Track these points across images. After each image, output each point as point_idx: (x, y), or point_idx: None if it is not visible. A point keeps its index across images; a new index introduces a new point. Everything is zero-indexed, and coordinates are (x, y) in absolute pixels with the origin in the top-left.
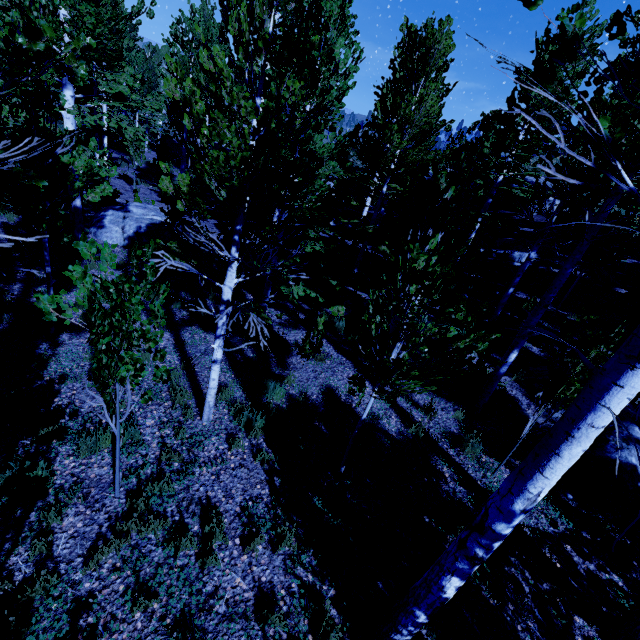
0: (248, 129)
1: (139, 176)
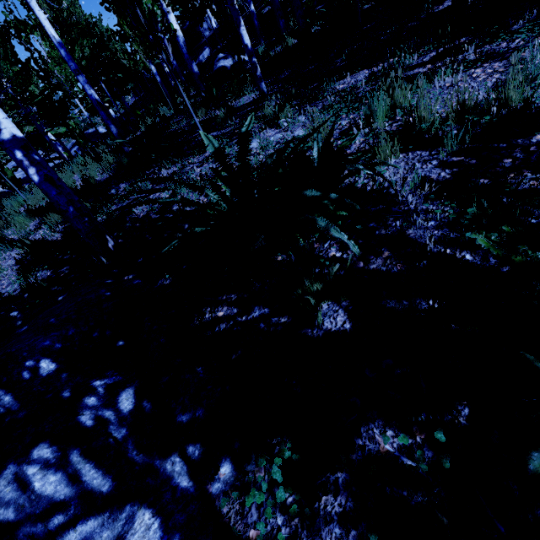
0: None
1: None
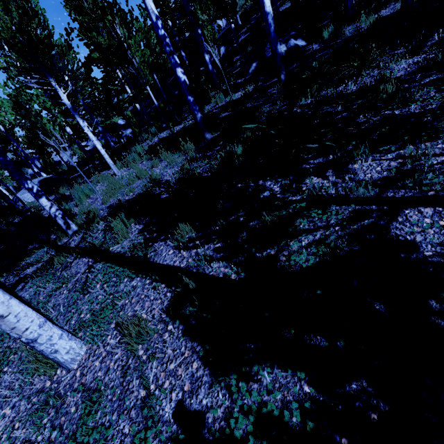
0: (4, 15)
1: None
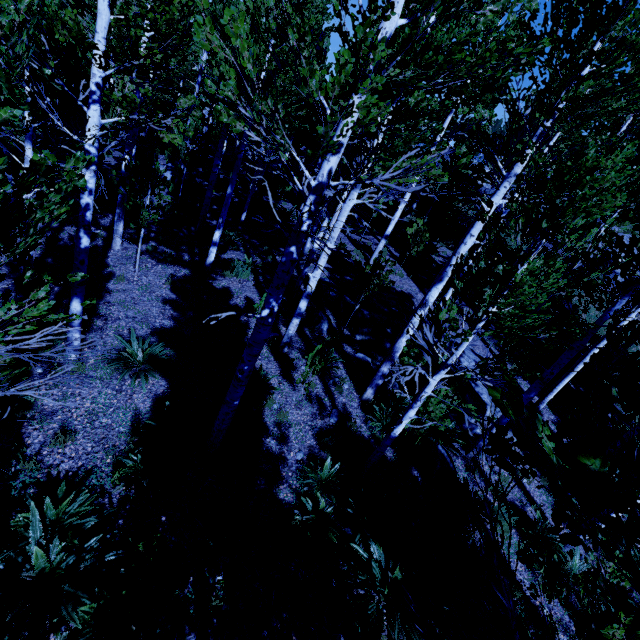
0: None
1: None
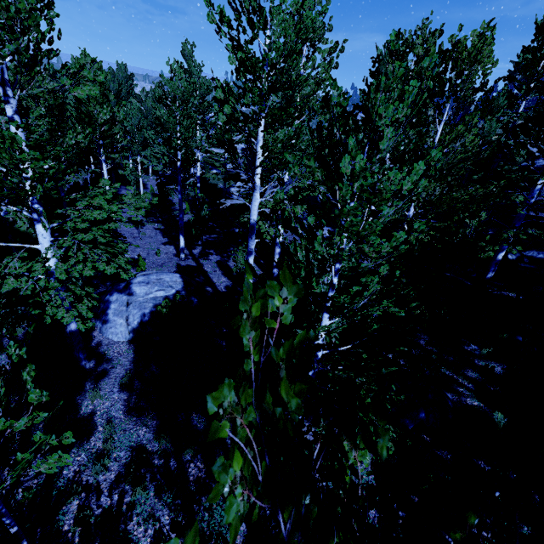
0: None
1: (145, 215)
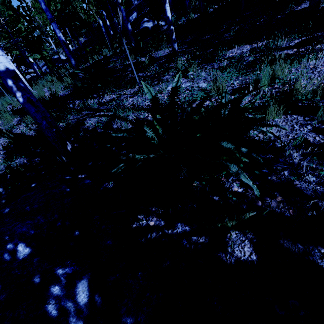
0: None
1: None
